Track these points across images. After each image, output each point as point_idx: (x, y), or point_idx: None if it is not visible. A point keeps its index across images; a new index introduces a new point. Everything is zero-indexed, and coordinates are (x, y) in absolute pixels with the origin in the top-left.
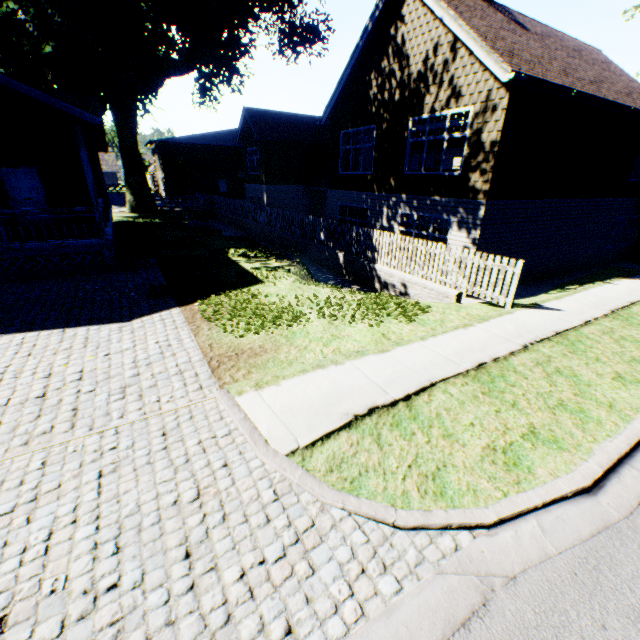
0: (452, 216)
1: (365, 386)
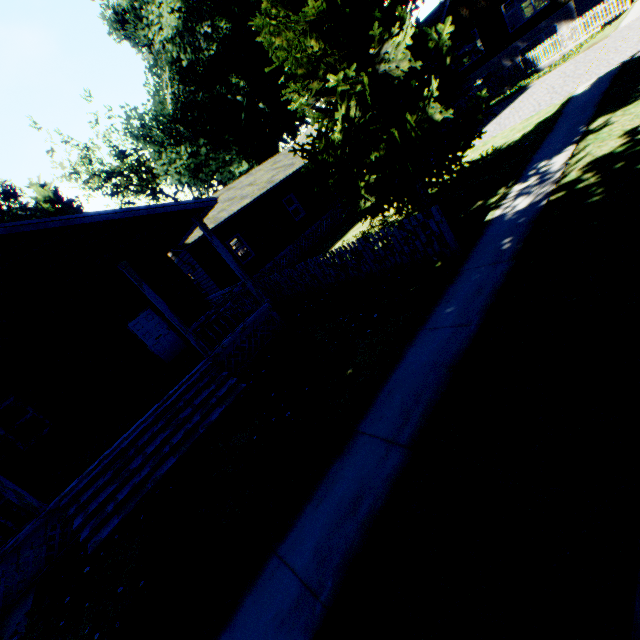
0: (555, 24)
1: (639, 11)
